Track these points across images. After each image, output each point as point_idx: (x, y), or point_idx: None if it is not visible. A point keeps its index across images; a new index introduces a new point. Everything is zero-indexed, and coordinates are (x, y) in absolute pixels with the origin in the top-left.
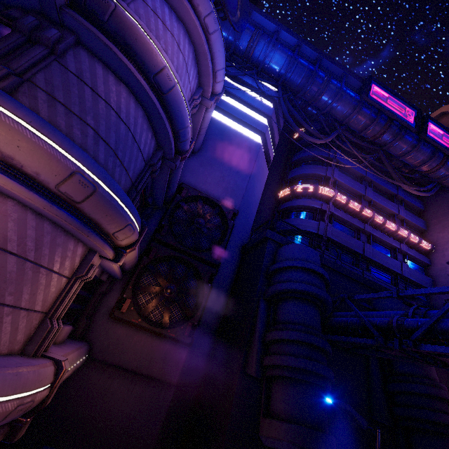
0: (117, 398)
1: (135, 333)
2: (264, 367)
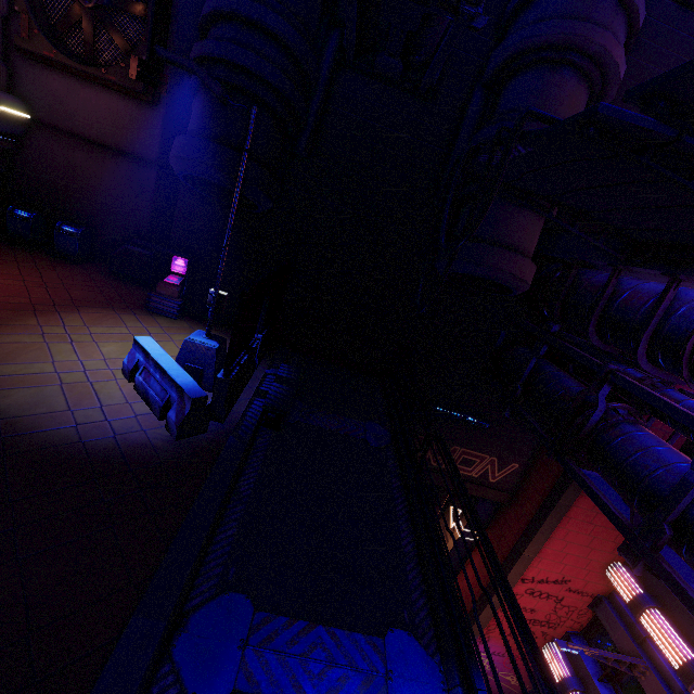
0: (88, 174)
1: (78, 88)
2: None
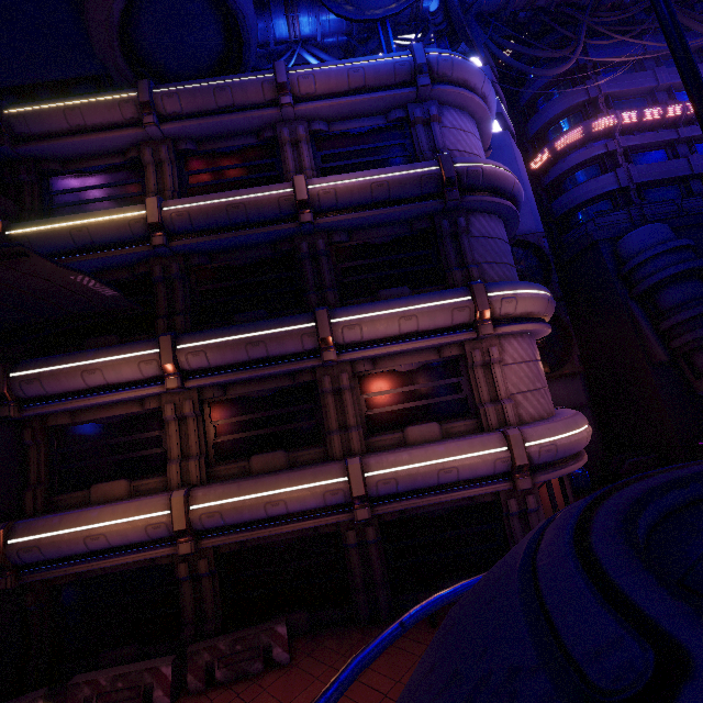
0: None
1: None
2: (673, 350)
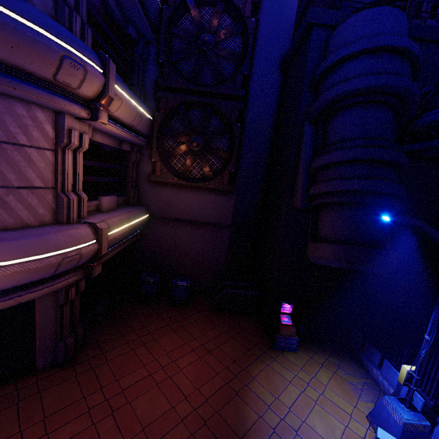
0: (184, 241)
1: (179, 192)
2: (310, 198)
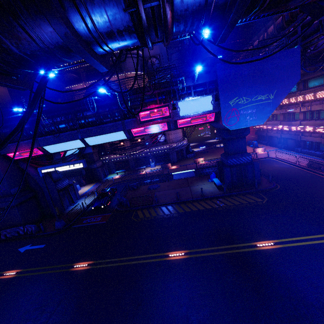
0: None
1: None
2: None
